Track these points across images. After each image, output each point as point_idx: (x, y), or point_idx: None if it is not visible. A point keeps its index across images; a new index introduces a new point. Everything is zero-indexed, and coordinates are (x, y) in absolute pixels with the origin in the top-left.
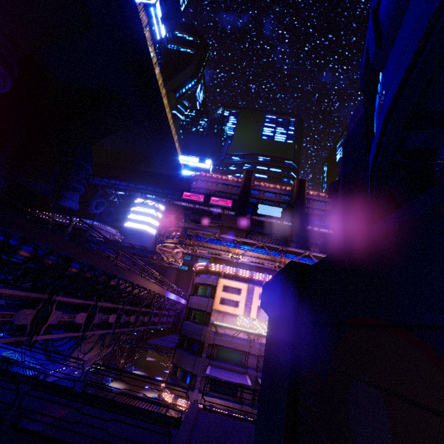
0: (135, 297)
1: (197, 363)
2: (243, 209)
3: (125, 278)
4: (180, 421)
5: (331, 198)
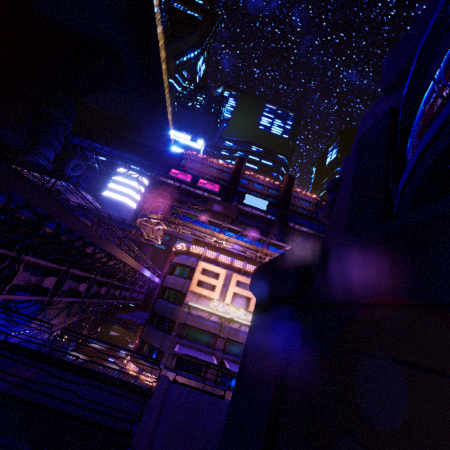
0: (109, 269)
1: (166, 340)
2: (230, 197)
3: (103, 247)
4: (149, 391)
5: (328, 194)
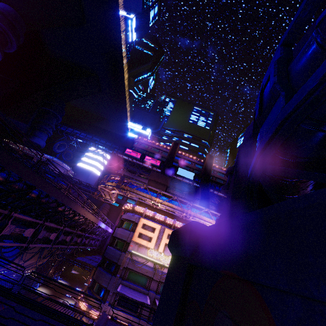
0: (74, 222)
1: (112, 281)
2: (167, 169)
3: (71, 207)
4: None
5: (228, 176)
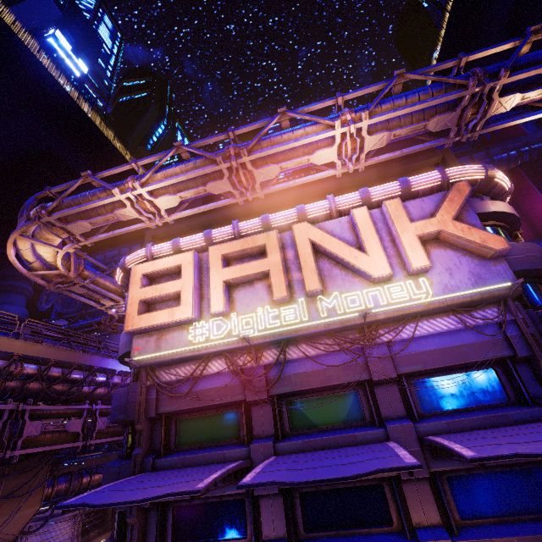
0: None
1: (123, 478)
2: None
3: None
4: None
5: None
